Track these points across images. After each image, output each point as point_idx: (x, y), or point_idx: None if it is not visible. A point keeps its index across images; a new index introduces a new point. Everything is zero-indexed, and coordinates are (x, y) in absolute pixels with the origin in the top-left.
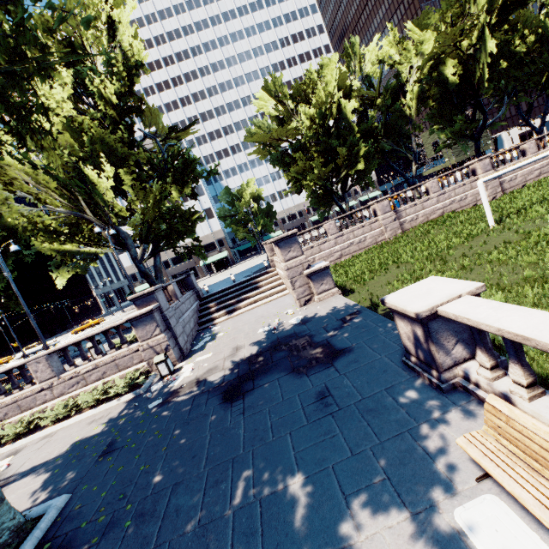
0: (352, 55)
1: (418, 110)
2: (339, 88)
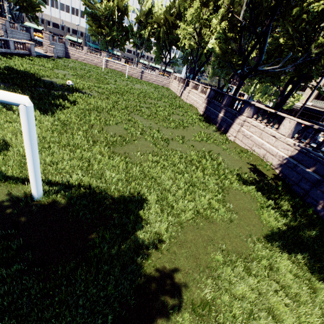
0: None
1: (148, 37)
2: (118, 6)
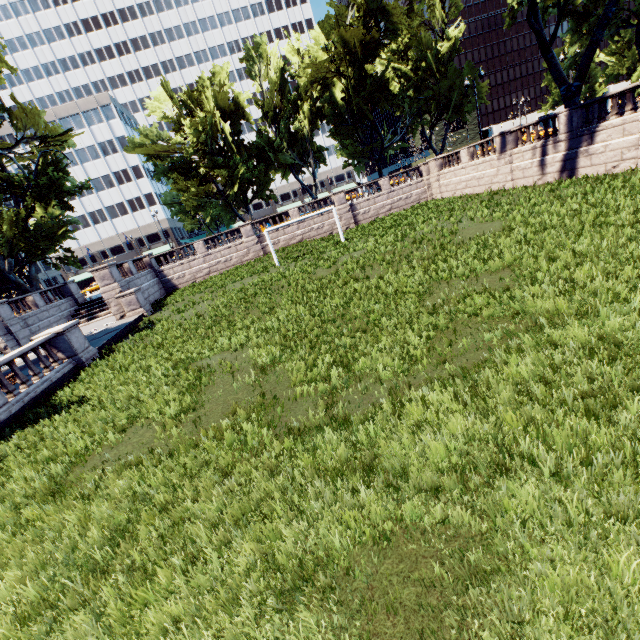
0: (256, 56)
1: (311, 129)
2: (219, 107)
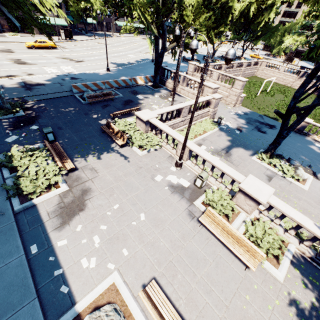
0: None
1: (237, 18)
2: None
